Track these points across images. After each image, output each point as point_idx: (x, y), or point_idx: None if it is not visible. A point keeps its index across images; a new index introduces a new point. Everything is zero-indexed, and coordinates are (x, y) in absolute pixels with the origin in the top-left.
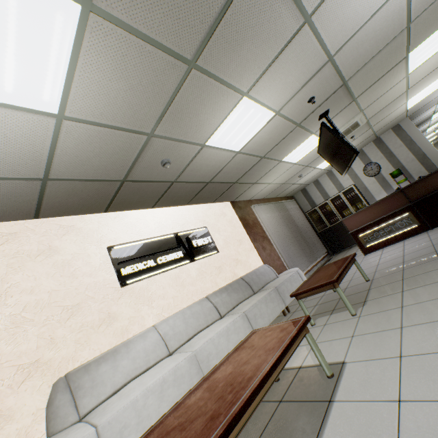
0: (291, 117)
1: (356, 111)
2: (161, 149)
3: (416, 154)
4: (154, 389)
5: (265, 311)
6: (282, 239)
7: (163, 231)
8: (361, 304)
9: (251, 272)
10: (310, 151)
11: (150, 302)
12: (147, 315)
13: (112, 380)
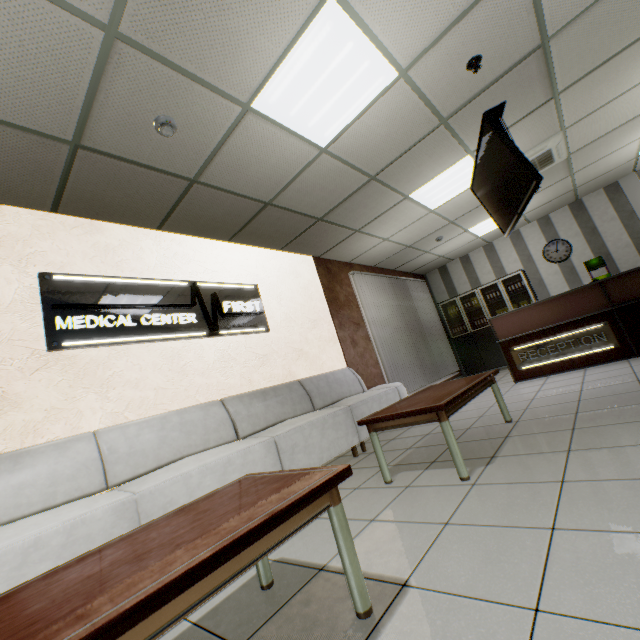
0: (430, 96)
1: (553, 127)
2: (149, 85)
3: (635, 236)
4: (2, 559)
5: (316, 443)
6: (390, 336)
7: (169, 273)
8: (483, 461)
9: (319, 376)
10: (460, 192)
11: (105, 389)
12: (90, 411)
13: None
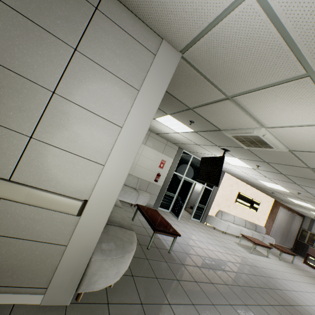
0: None
1: None
2: (276, 192)
3: None
4: (234, 227)
5: (256, 238)
6: (278, 226)
7: (250, 195)
8: (283, 261)
9: (259, 225)
10: None
11: (235, 209)
12: (233, 211)
13: (225, 218)
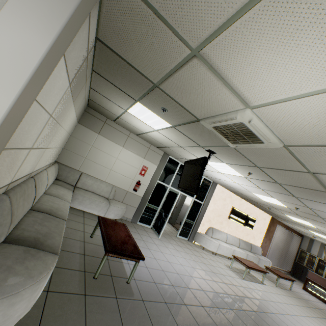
0: (322, 231)
1: None
2: (272, 208)
3: None
4: (226, 247)
5: (251, 260)
6: (276, 247)
7: (245, 211)
8: (280, 287)
9: (254, 245)
10: None
11: (228, 227)
12: (226, 229)
13: (217, 236)
